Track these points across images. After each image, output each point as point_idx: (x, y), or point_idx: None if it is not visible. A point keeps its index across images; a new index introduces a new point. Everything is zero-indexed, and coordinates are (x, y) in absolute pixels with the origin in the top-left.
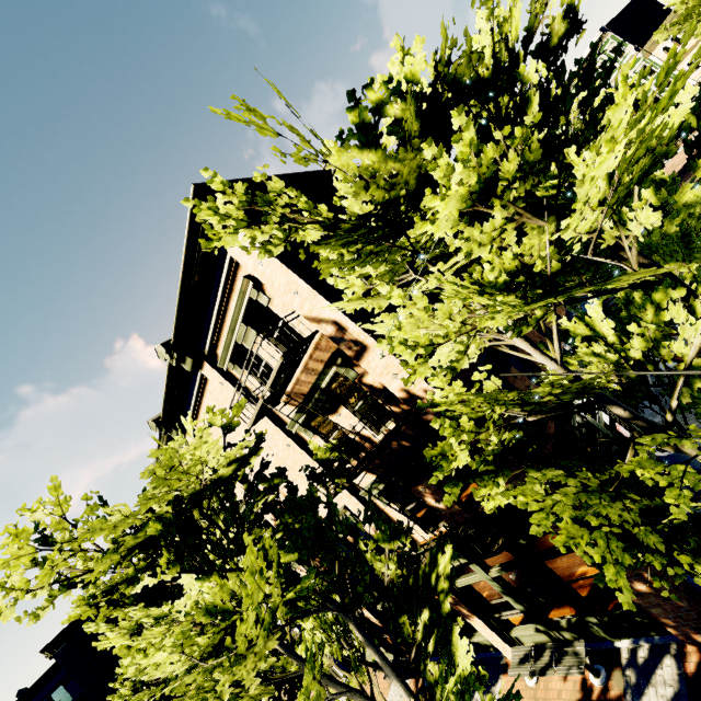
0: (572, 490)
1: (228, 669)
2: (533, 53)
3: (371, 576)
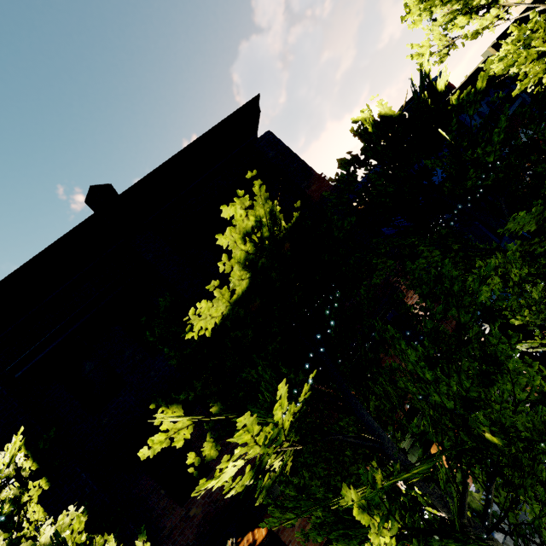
0: None
1: None
2: None
3: None
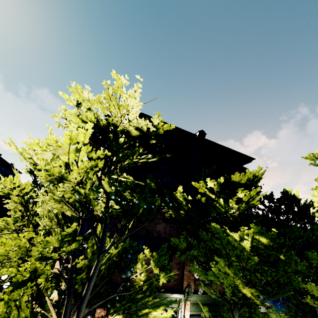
0: (28, 245)
1: (13, 201)
2: (121, 132)
3: (84, 254)
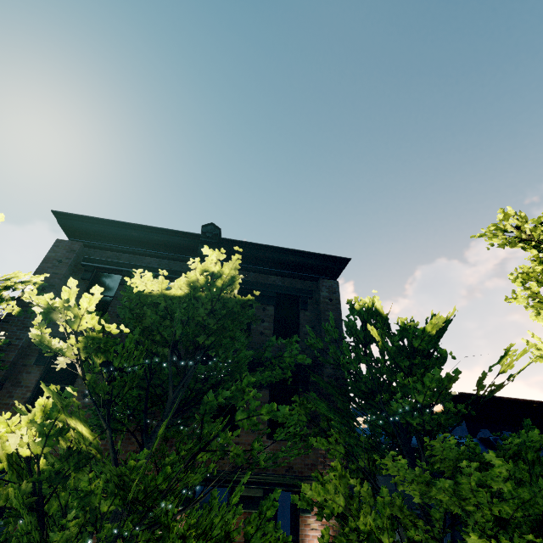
0: None
1: None
2: None
3: None
